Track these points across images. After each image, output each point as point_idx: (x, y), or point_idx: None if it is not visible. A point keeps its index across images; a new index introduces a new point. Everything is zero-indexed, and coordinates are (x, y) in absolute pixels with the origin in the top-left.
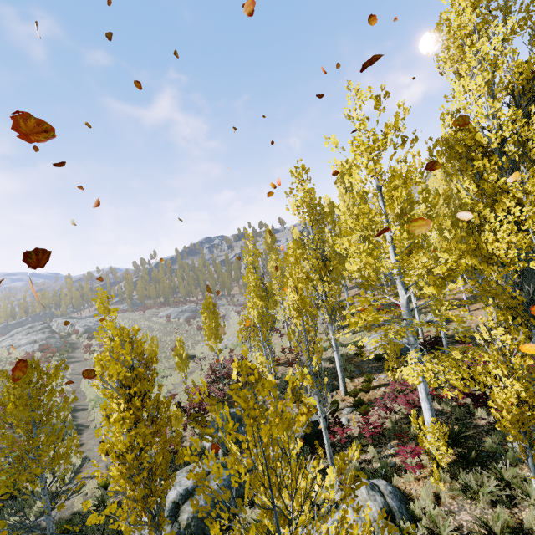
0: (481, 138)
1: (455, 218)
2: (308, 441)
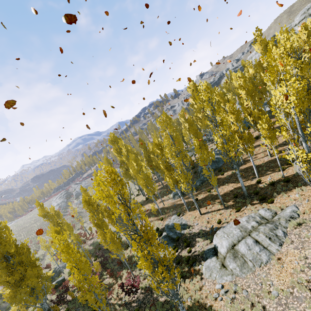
0: (0, 262)
1: (156, 163)
2: (55, 287)
